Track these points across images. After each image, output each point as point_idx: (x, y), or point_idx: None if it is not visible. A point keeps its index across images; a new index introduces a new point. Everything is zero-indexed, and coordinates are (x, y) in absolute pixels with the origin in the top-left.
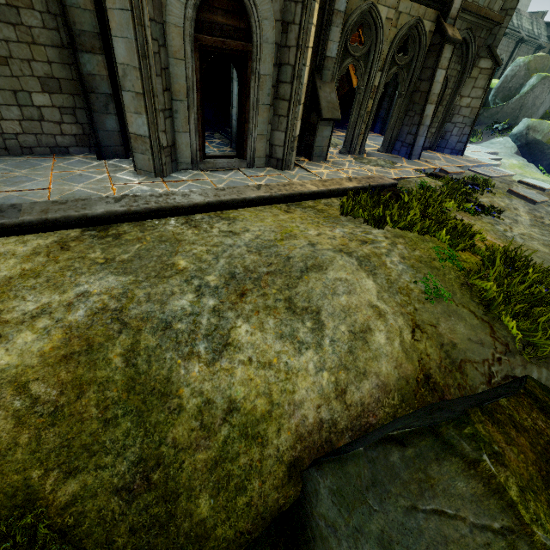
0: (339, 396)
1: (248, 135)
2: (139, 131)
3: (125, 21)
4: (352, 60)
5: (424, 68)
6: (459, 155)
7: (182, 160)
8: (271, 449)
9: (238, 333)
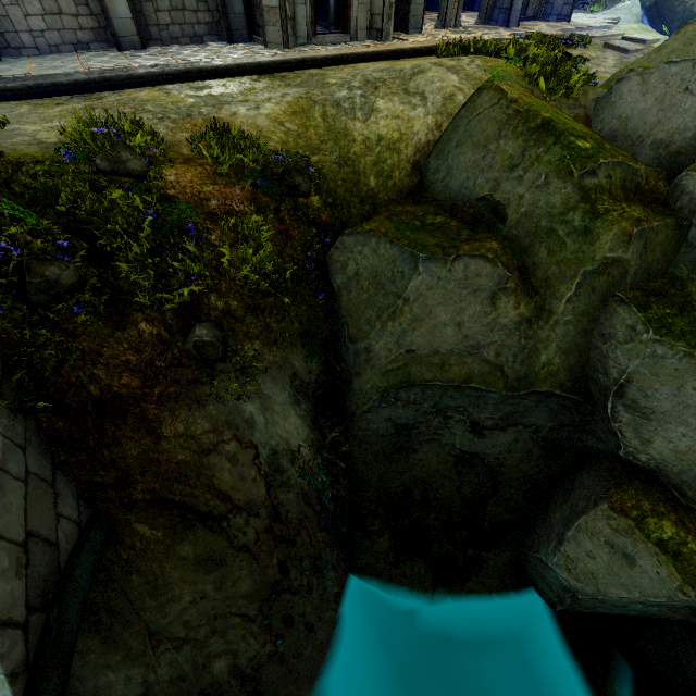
0: (438, 129)
1: (352, 5)
2: (272, 3)
3: None
4: None
5: None
6: (566, 22)
7: (300, 34)
8: (403, 158)
9: (378, 104)
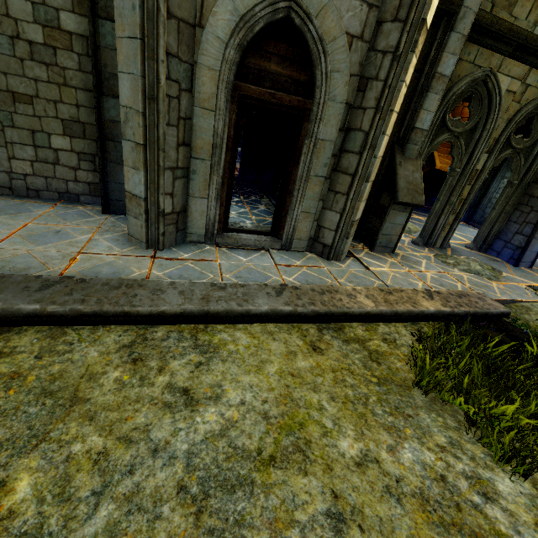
0: None
1: (289, 210)
2: (135, 190)
3: (132, 52)
4: (449, 136)
5: None
6: None
7: (193, 230)
8: None
9: None
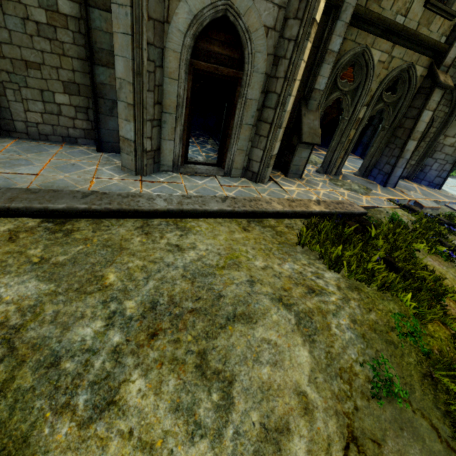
0: None
1: (229, 148)
2: (127, 135)
3: (125, 43)
4: (340, 94)
5: (411, 107)
6: (436, 189)
7: (164, 162)
8: None
9: (128, 391)
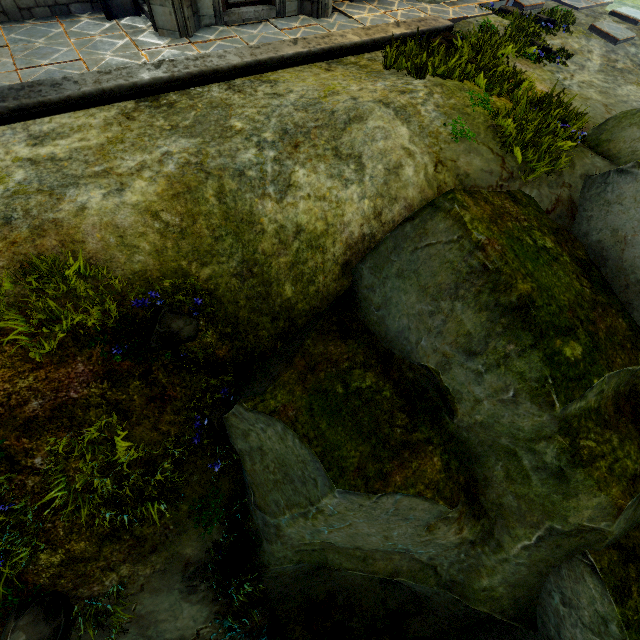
0: (376, 217)
1: None
2: None
3: None
4: None
5: None
6: None
7: (204, 12)
8: (329, 256)
9: (297, 176)
